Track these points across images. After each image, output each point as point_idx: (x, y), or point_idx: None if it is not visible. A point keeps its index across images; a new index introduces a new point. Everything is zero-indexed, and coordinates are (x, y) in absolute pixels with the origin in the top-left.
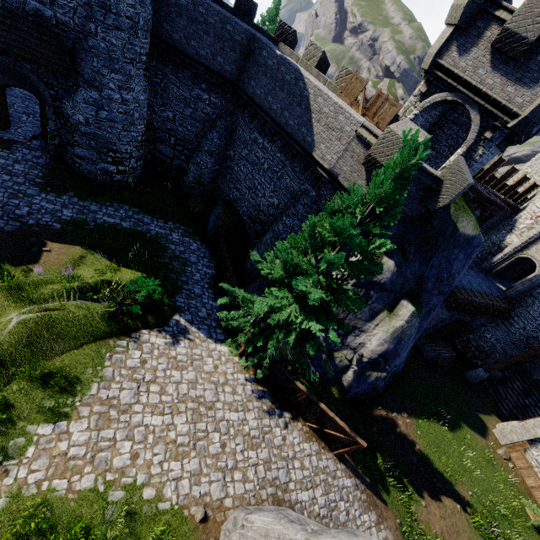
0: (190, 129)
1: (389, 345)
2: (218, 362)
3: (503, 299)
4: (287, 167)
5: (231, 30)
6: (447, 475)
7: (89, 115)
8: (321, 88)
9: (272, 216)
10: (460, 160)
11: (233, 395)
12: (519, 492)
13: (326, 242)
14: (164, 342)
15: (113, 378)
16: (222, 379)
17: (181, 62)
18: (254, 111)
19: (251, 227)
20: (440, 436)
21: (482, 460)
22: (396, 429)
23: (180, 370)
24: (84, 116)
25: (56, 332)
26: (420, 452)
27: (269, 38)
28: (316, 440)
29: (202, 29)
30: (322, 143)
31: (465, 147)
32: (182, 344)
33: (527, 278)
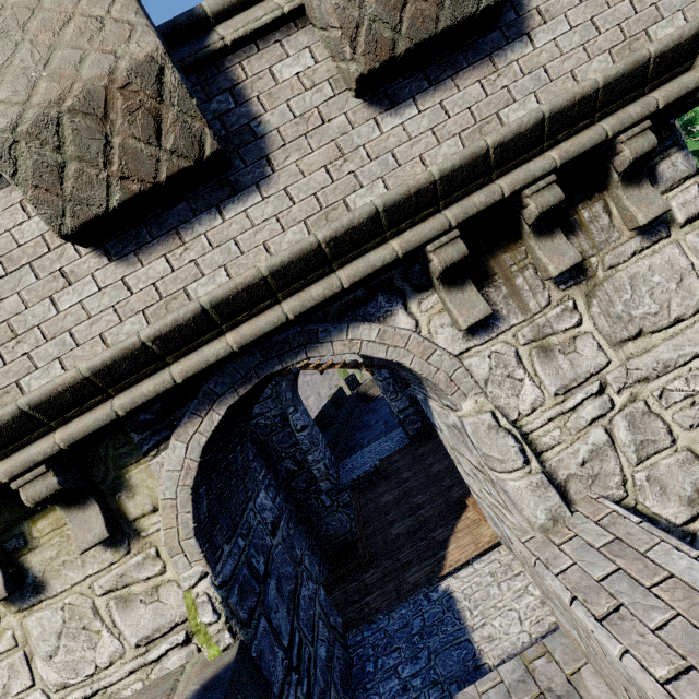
0: None
1: None
2: None
3: None
4: None
5: None
6: None
7: None
8: None
9: None
10: None
11: None
12: None
13: None
14: None
15: None
16: None
17: None
18: None
19: None
20: None
21: None
22: None
23: None
24: None
25: None
26: None
27: (357, 394)
28: None
29: None
30: None
31: None
32: None
33: None
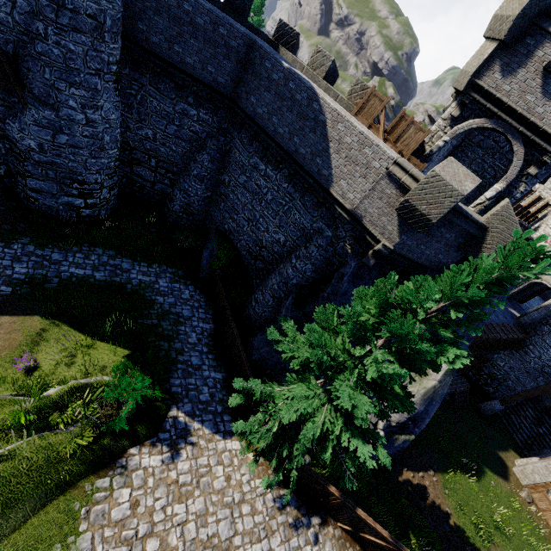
0: (174, 149)
1: (419, 407)
2: (230, 469)
3: (519, 328)
4: (296, 200)
5: (225, 34)
6: (480, 539)
7: (44, 140)
8: (342, 112)
9: (277, 254)
10: (510, 206)
11: (252, 516)
12: (546, 539)
13: (365, 320)
14: (160, 460)
15: (92, 550)
16: (237, 495)
17: (162, 70)
18: (254, 133)
19: (251, 264)
20: (466, 490)
21: (509, 510)
22: (424, 493)
23: (185, 501)
24: (37, 142)
25: (2, 500)
26: (451, 516)
27: (267, 41)
28: (350, 545)
29: (187, 32)
30: (343, 178)
31: (505, 182)
32: (184, 455)
33: (543, 304)
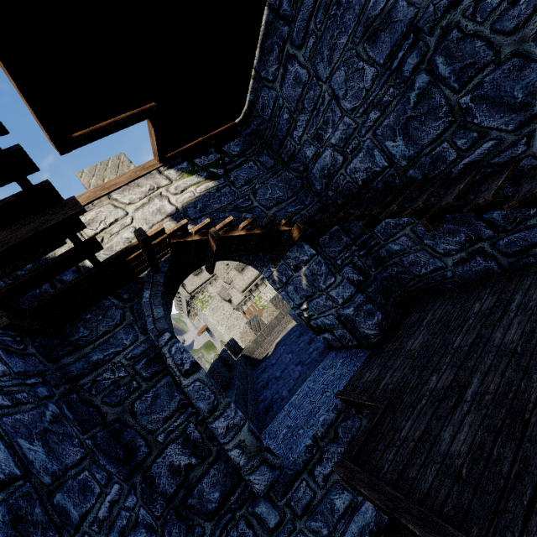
0: None
1: None
2: None
3: None
4: None
5: None
6: None
7: None
8: None
9: None
10: None
11: None
12: None
13: None
14: None
15: None
16: None
17: None
18: None
19: None
20: None
21: None
22: None
23: None
24: None
25: None
26: None
27: (243, 358)
28: None
29: None
30: None
31: None
32: None
33: None
